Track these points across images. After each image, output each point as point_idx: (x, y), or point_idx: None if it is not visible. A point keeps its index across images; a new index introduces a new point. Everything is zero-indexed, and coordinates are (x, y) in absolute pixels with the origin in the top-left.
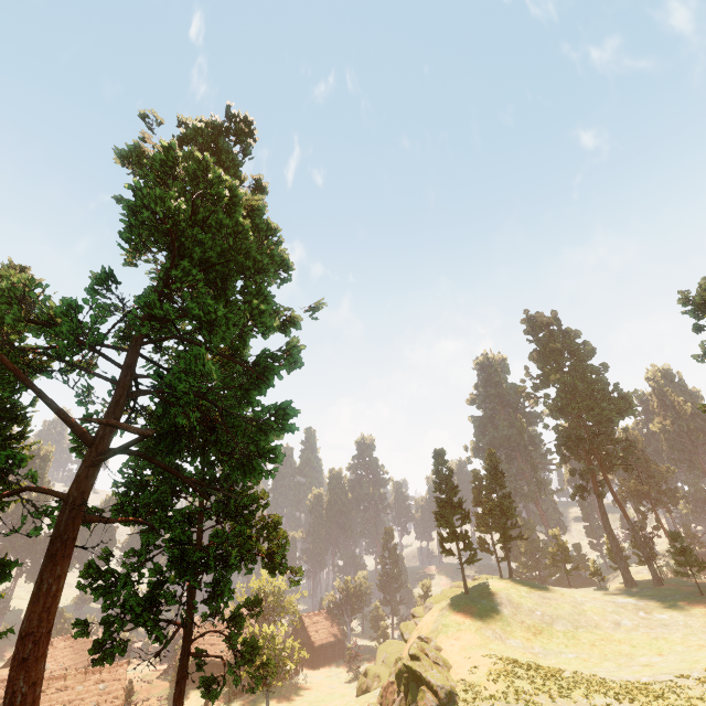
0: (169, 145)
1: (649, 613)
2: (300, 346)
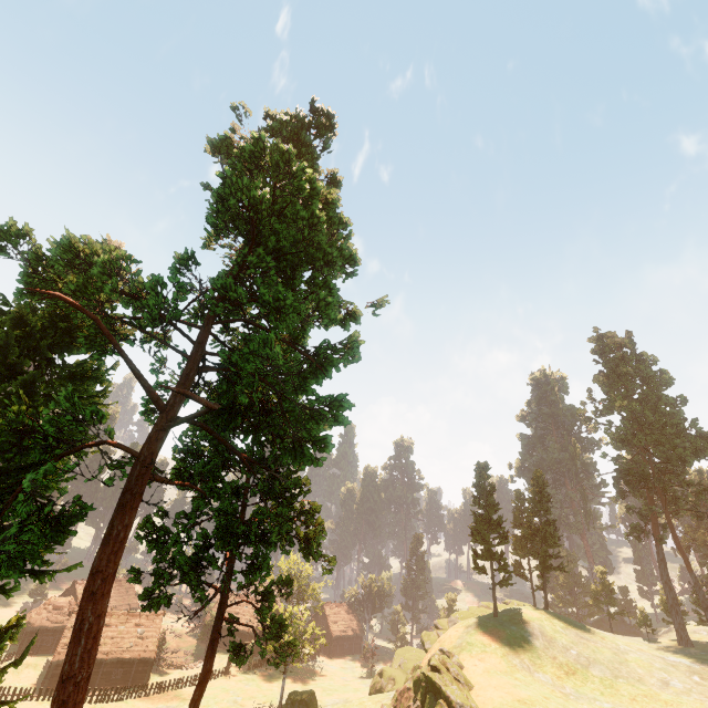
0: (259, 136)
1: (705, 680)
2: (360, 341)
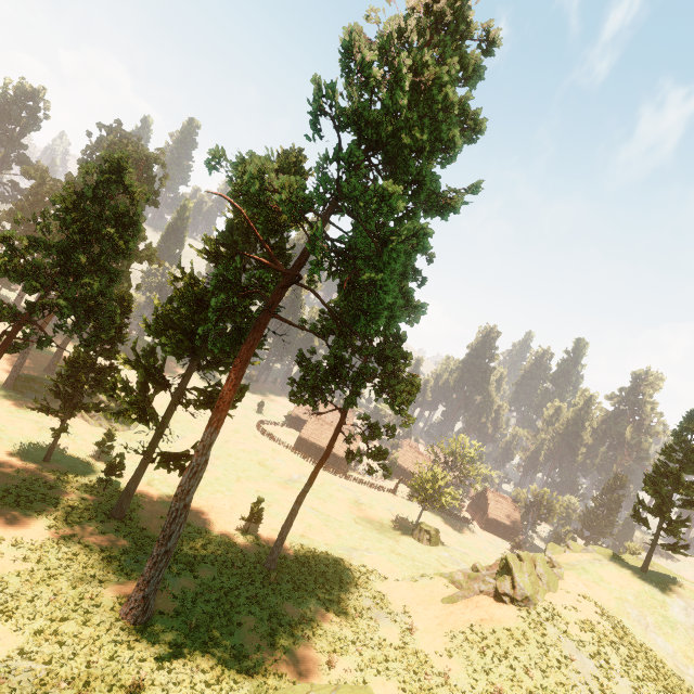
0: (348, 30)
1: None
2: (427, 230)
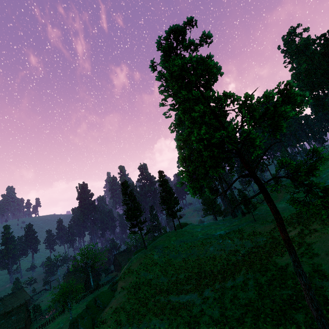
0: None
1: (224, 240)
2: None
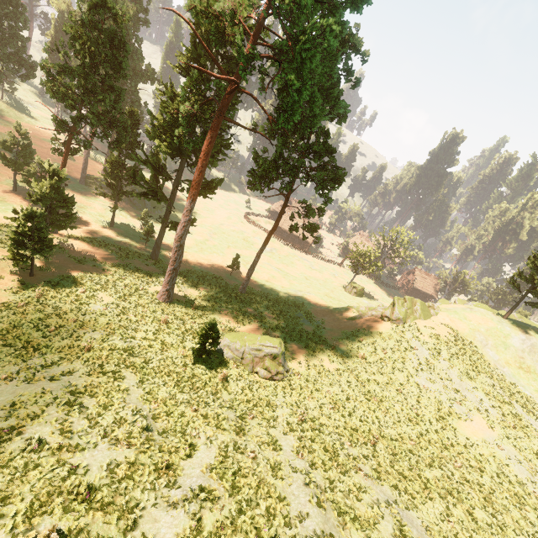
0: None
1: None
2: (332, 27)
